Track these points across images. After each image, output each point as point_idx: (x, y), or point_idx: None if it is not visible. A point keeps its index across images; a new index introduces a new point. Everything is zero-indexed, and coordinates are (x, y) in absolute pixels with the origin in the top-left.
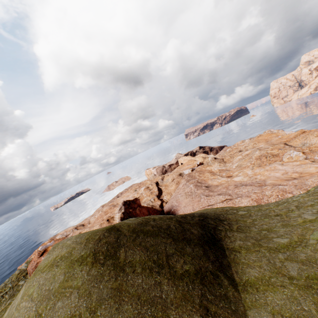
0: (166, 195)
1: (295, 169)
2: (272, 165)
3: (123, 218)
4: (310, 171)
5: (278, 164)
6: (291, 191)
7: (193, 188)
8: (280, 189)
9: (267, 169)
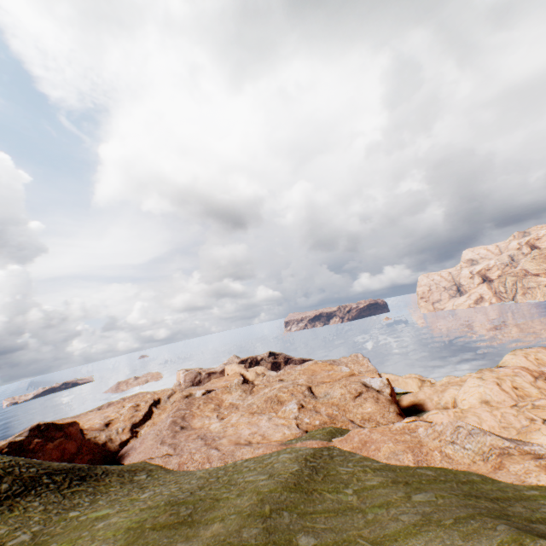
0: (148, 426)
1: (268, 430)
2: (262, 416)
3: (3, 450)
4: (273, 438)
5: (269, 416)
6: (213, 460)
7: (167, 425)
8: (209, 454)
9: (252, 420)
